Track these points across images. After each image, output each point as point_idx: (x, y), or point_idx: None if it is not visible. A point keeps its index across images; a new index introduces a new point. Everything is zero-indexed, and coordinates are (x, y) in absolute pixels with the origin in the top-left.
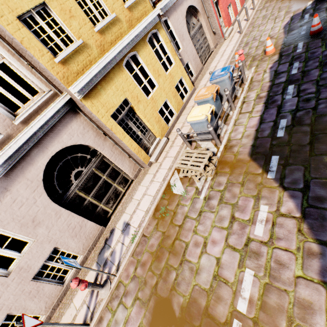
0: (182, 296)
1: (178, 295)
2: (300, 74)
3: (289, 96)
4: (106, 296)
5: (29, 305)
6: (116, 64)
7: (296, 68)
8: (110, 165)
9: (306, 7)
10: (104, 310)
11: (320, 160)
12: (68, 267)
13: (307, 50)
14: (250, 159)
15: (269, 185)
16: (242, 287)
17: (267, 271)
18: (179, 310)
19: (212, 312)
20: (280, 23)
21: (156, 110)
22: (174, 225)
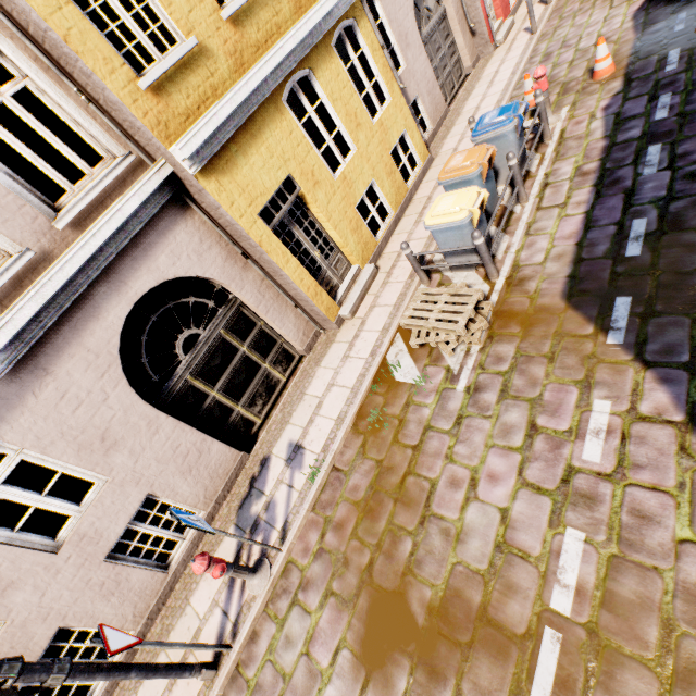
0: (429, 585)
1: (419, 583)
2: (676, 120)
3: (651, 168)
4: (262, 591)
5: (101, 610)
6: (269, 96)
7: (666, 107)
8: (256, 324)
9: None
10: (260, 618)
11: None
12: (175, 535)
13: (691, 67)
14: (567, 306)
15: (611, 359)
16: (561, 564)
17: (614, 532)
18: (424, 613)
19: (497, 616)
20: (625, 8)
21: (352, 203)
22: (402, 445)
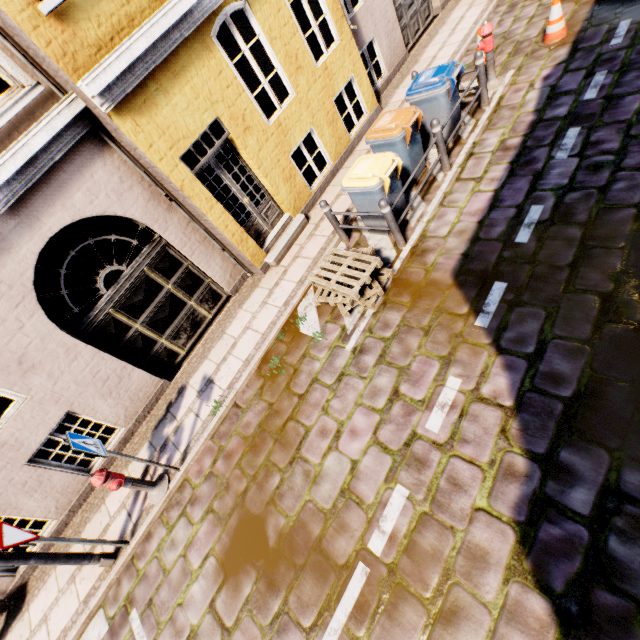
0: (285, 515)
1: (277, 513)
2: (601, 102)
3: (563, 153)
4: (159, 501)
5: (25, 503)
6: (196, 30)
7: (597, 87)
8: (182, 264)
9: None
10: (156, 522)
11: (579, 302)
12: None
13: (633, 44)
14: (453, 283)
15: (473, 340)
16: (385, 514)
17: (431, 493)
18: (276, 537)
19: (328, 548)
20: None
21: (286, 151)
22: (291, 392)
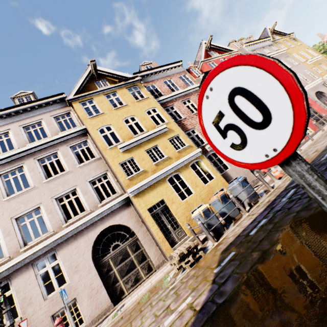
0: None
1: None
2: None
3: (285, 198)
4: None
5: None
6: (162, 179)
7: None
8: (140, 248)
9: None
10: None
11: (253, 255)
12: None
13: None
14: (219, 255)
15: (208, 278)
16: None
17: None
18: None
19: None
20: None
21: (189, 210)
22: (140, 309)
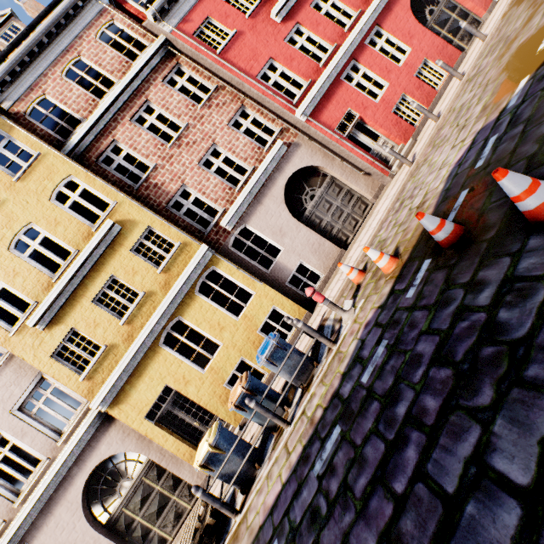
0: None
1: None
2: (363, 396)
3: (318, 465)
4: None
5: None
6: (150, 347)
7: (372, 366)
8: (166, 469)
9: (509, 101)
10: None
11: None
12: None
13: (414, 306)
14: None
15: None
16: None
17: None
18: None
19: None
20: (455, 154)
21: (221, 383)
22: None
